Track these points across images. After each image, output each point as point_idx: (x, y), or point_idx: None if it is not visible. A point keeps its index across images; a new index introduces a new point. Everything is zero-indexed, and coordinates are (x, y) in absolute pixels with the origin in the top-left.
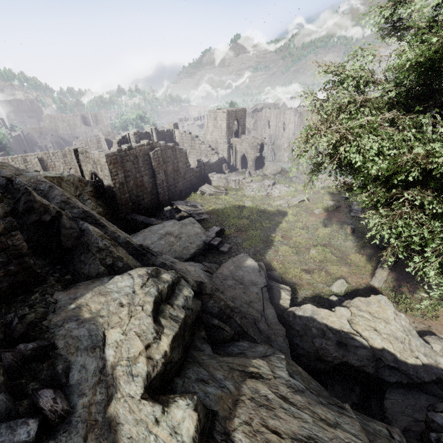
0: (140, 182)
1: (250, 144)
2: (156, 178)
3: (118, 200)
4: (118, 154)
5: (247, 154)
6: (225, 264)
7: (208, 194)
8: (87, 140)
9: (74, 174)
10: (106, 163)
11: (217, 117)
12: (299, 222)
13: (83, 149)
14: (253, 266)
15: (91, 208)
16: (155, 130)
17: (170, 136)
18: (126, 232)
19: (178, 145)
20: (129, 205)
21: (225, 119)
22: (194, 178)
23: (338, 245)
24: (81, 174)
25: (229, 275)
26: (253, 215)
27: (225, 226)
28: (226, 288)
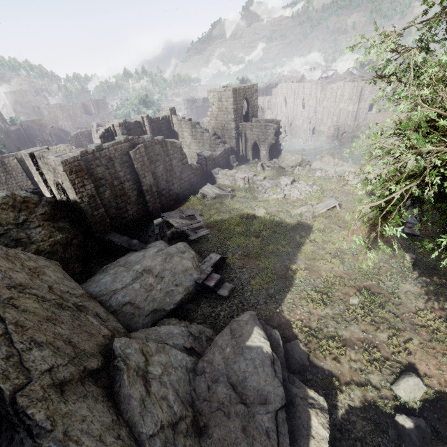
0: (119, 190)
1: (262, 129)
2: (141, 184)
3: (90, 218)
4: (81, 159)
5: (259, 142)
6: (219, 337)
7: (210, 197)
8: (77, 133)
9: (17, 192)
10: (65, 173)
11: (221, 97)
12: (329, 244)
13: (39, 154)
14: (263, 350)
15: (40, 239)
16: (147, 118)
17: (167, 124)
18: (104, 257)
19: (177, 134)
20: (106, 221)
21: (232, 99)
22: (194, 176)
23: (393, 289)
24: (45, 184)
25: (222, 369)
26: (266, 231)
27: (229, 249)
28: (214, 411)
